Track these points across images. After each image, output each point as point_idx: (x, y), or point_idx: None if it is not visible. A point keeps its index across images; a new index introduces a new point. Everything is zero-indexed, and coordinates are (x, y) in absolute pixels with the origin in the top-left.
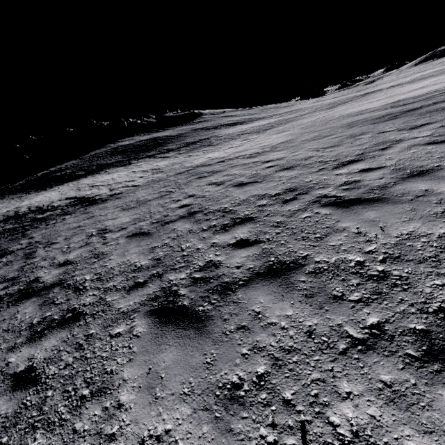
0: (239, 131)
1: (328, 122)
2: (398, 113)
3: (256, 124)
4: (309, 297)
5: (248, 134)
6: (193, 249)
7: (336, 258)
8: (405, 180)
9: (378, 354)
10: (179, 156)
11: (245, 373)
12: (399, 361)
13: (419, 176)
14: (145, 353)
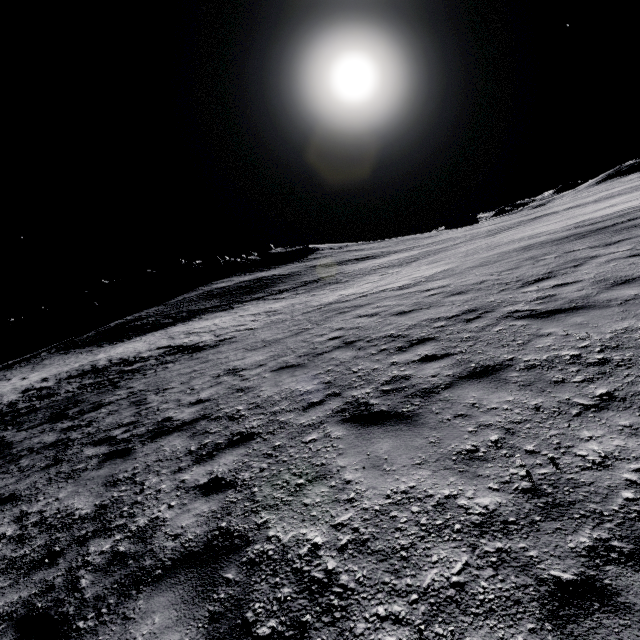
0: (373, 266)
1: (495, 248)
2: (585, 233)
3: (393, 258)
4: (527, 385)
5: (387, 268)
6: (369, 369)
7: (547, 355)
8: (609, 289)
9: (613, 411)
10: (297, 297)
11: (478, 442)
12: (635, 412)
13: (625, 284)
14: (355, 447)
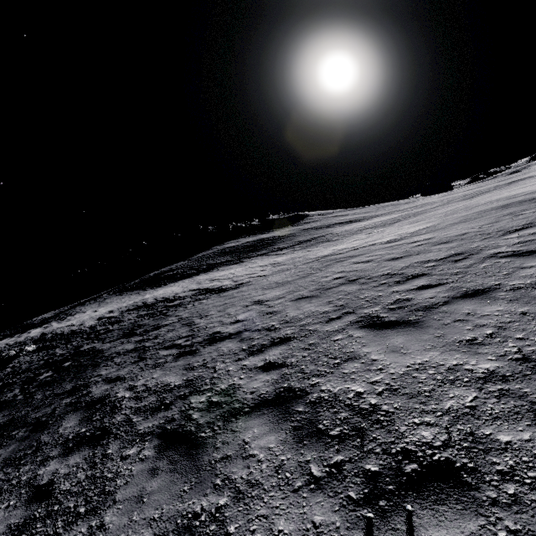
0: (358, 227)
1: (473, 208)
2: None
3: (376, 220)
4: (514, 300)
5: (371, 228)
6: (374, 296)
7: (530, 280)
8: None
9: None
10: (295, 252)
11: (476, 335)
12: None
13: None
14: (375, 341)
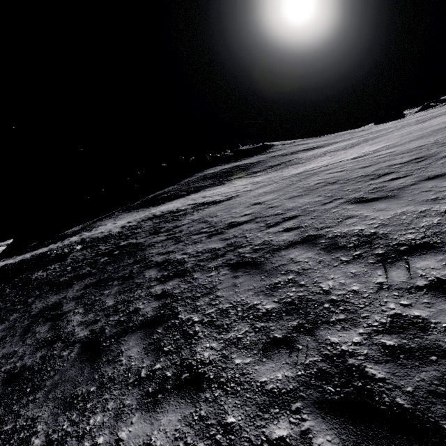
0: (321, 152)
1: (427, 128)
2: None
3: (336, 146)
4: None
5: (334, 152)
6: (355, 188)
7: None
8: None
9: None
10: (269, 174)
11: (438, 196)
12: None
13: None
14: (365, 208)
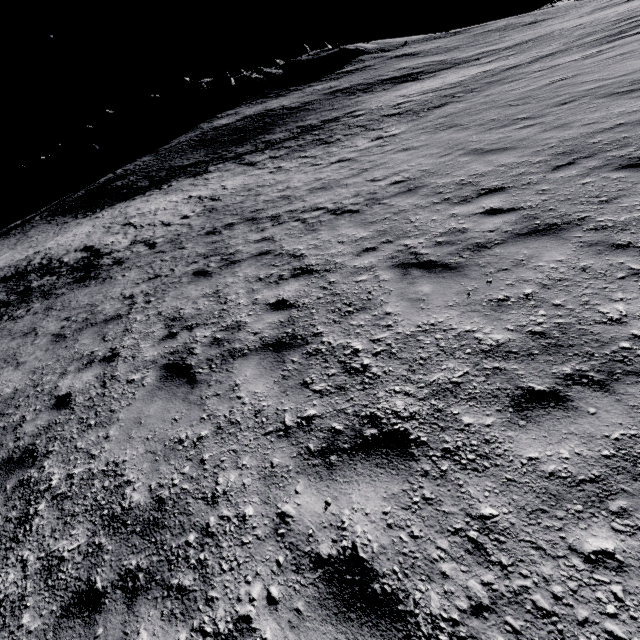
0: (392, 105)
1: (545, 114)
2: None
3: (434, 84)
4: None
5: (397, 118)
6: None
7: None
8: None
9: None
10: (266, 167)
11: None
12: None
13: None
14: None
